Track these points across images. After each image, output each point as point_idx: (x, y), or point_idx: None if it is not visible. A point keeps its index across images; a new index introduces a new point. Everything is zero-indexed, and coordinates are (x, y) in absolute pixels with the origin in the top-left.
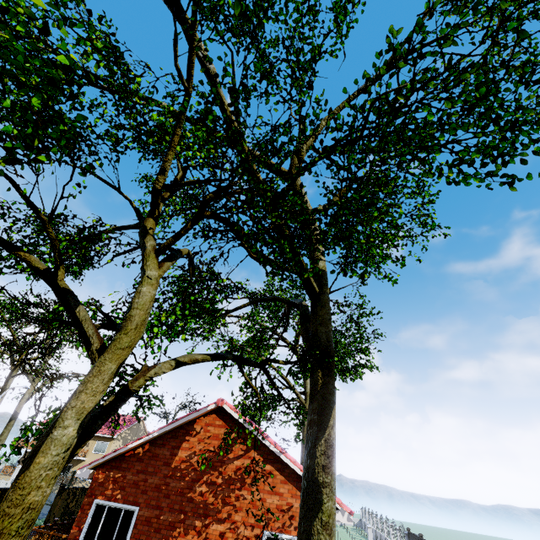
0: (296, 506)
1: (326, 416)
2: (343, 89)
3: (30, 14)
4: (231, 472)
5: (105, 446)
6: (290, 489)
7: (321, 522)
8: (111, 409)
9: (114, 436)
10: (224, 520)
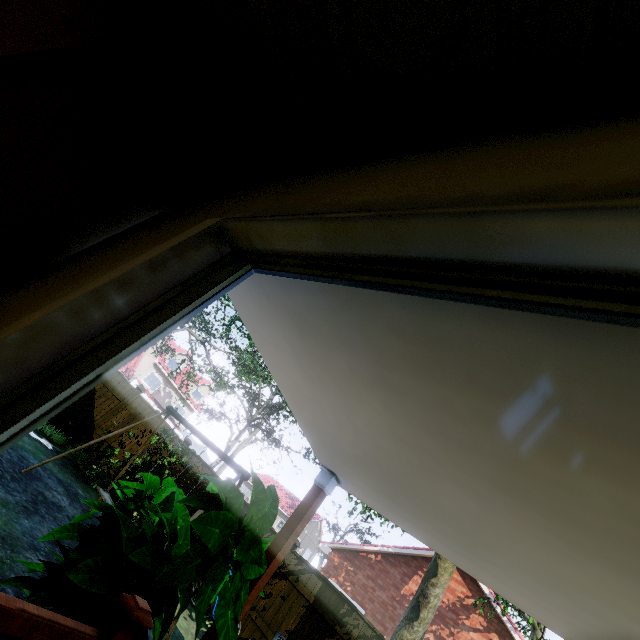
0: None
1: None
2: None
3: None
4: None
5: None
6: None
7: None
8: None
9: None
10: None
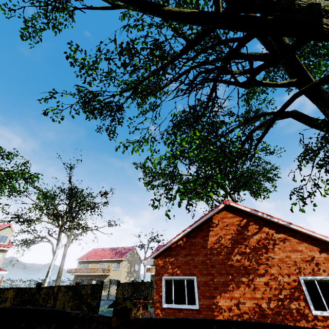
0: (317, 256)
1: None
2: None
3: None
4: (254, 243)
5: (119, 265)
6: (307, 246)
7: None
8: None
9: (123, 259)
10: (263, 274)
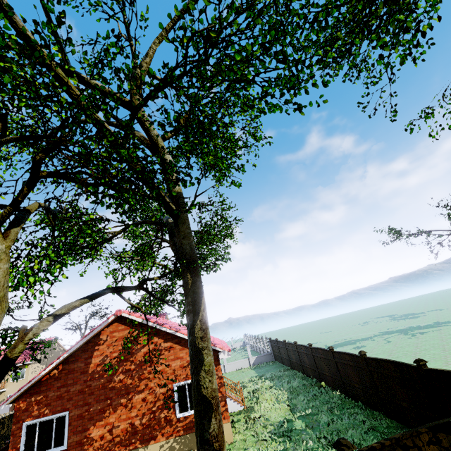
0: None
1: (198, 304)
2: (159, 23)
3: None
4: (141, 357)
5: (23, 372)
6: (187, 352)
7: (205, 371)
8: None
9: (29, 362)
10: (143, 390)
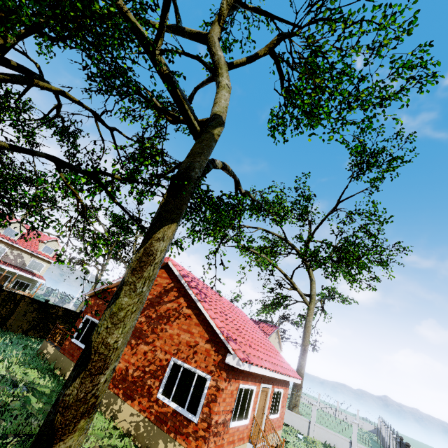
0: (201, 345)
1: (154, 229)
2: None
3: None
4: (163, 311)
5: None
6: (200, 331)
7: (111, 312)
8: None
9: None
10: (149, 343)
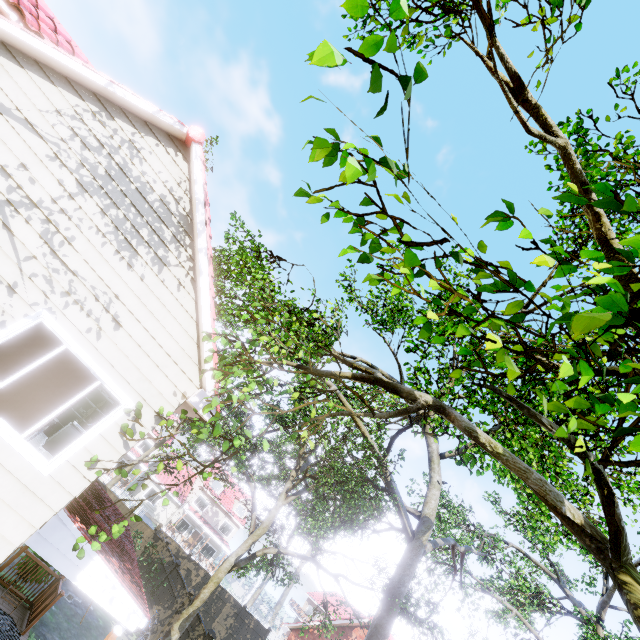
0: None
1: None
2: None
3: (243, 434)
4: None
5: None
6: None
7: None
8: (248, 559)
9: None
10: None
